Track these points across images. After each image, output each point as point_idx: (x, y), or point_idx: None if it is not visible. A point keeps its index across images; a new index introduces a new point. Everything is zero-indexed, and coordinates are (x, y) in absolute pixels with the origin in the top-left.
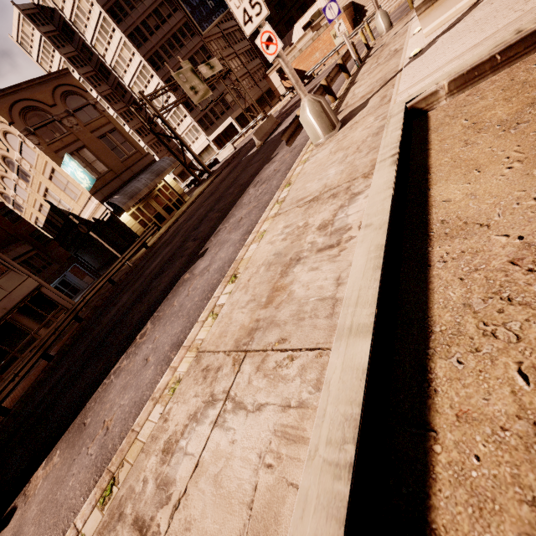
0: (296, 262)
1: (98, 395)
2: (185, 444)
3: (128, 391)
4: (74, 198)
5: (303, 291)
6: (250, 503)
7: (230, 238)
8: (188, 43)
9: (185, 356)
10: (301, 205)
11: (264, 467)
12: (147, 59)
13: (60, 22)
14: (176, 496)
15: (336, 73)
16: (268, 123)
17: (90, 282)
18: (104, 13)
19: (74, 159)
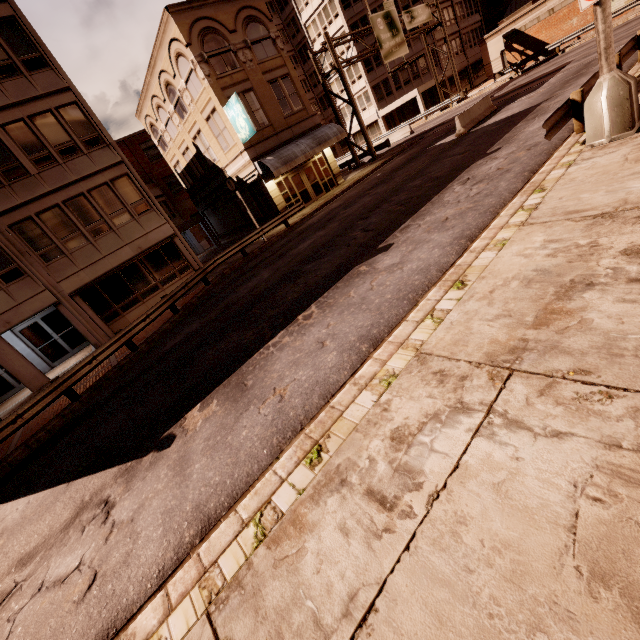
0: (585, 286)
1: (256, 362)
2: (428, 441)
3: (302, 368)
4: (224, 148)
5: (611, 324)
6: (571, 528)
7: (432, 238)
8: None
9: (397, 352)
10: (575, 219)
11: (586, 498)
12: None
13: None
14: (430, 487)
15: (629, 49)
16: (480, 106)
17: (206, 248)
18: None
19: (241, 102)
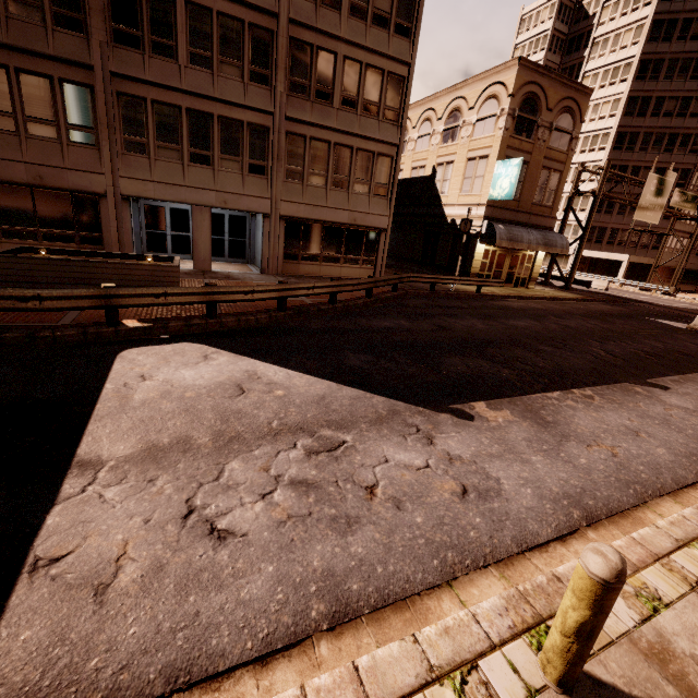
0: None
1: (542, 403)
2: None
3: (624, 441)
4: (464, 190)
5: None
6: None
7: None
8: (679, 154)
9: None
10: None
11: None
12: (619, 132)
13: (579, 31)
14: None
15: None
16: None
17: None
18: (636, 60)
19: (521, 168)
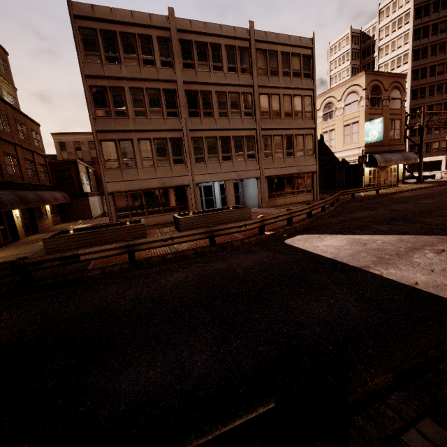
0: None
1: None
2: None
3: None
4: (346, 142)
5: None
6: None
7: None
8: None
9: None
10: None
11: None
12: (412, 90)
13: (367, 46)
14: None
15: None
16: None
17: None
18: (409, 51)
19: (383, 123)
